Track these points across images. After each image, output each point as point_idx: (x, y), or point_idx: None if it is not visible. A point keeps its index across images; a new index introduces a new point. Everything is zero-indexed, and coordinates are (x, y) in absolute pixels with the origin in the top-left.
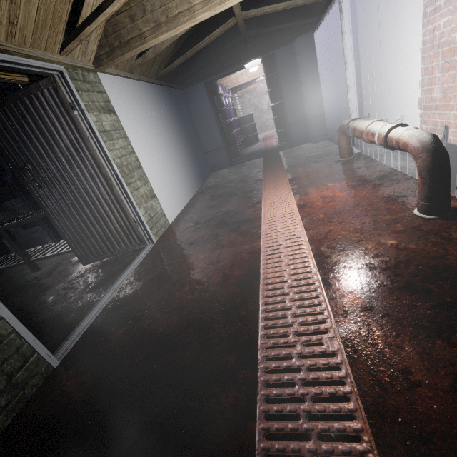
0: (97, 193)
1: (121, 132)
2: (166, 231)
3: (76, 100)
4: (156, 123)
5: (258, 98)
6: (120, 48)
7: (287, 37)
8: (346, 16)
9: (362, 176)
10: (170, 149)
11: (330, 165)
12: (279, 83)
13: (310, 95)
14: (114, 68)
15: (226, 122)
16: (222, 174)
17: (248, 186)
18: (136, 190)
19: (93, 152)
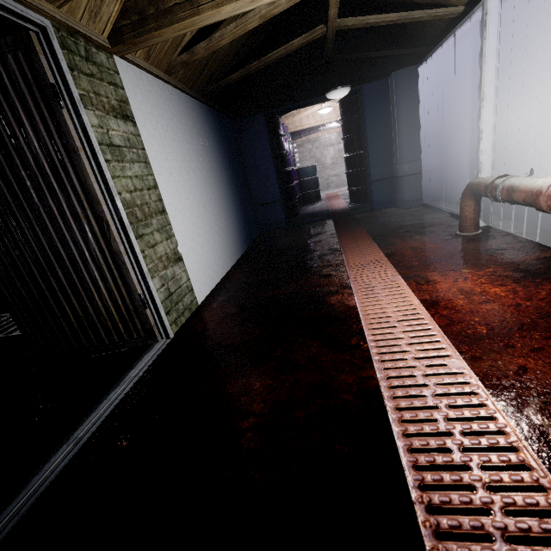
0: (81, 246)
1: (139, 153)
2: (191, 317)
3: (64, 82)
4: (196, 154)
5: (321, 149)
6: (156, 19)
7: (380, 70)
8: (491, 33)
9: (518, 263)
10: (211, 193)
11: (447, 240)
12: (364, 127)
13: (406, 146)
14: (143, 60)
15: (285, 170)
16: (276, 236)
17: (320, 258)
18: (150, 247)
19: (83, 175)
